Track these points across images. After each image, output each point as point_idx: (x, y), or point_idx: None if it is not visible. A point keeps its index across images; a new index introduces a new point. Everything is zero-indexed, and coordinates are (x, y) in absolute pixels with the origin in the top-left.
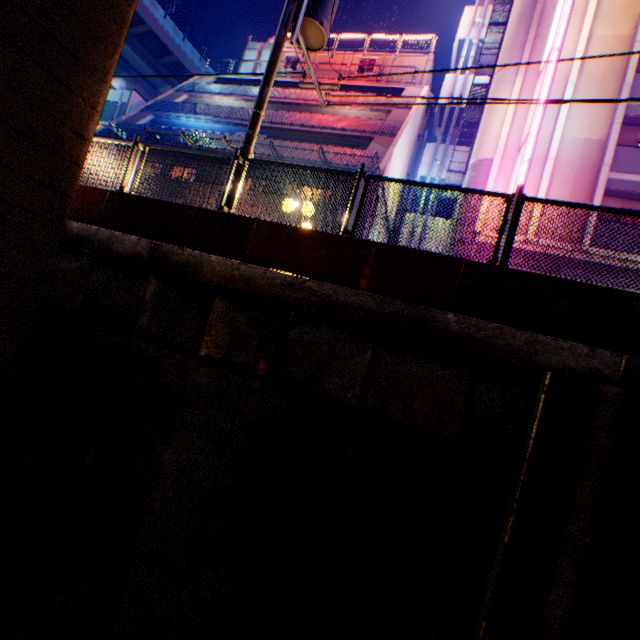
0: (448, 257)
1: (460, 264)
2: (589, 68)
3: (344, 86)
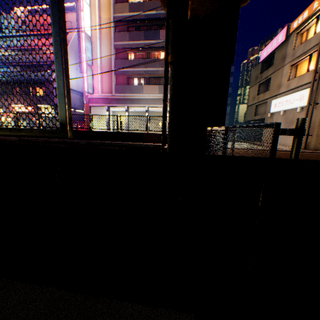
0: None
1: None
2: (103, 31)
3: (47, 34)
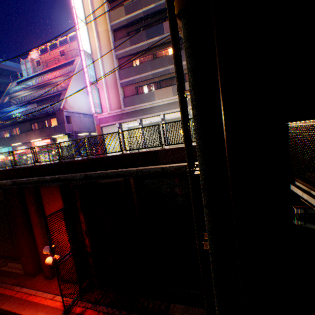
0: (0, 170)
1: (2, 171)
2: (103, 45)
3: (57, 67)
